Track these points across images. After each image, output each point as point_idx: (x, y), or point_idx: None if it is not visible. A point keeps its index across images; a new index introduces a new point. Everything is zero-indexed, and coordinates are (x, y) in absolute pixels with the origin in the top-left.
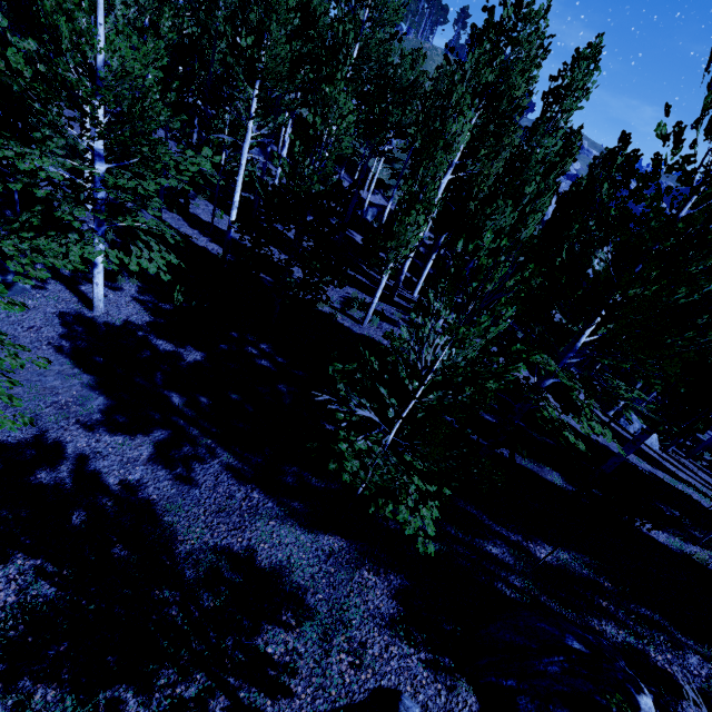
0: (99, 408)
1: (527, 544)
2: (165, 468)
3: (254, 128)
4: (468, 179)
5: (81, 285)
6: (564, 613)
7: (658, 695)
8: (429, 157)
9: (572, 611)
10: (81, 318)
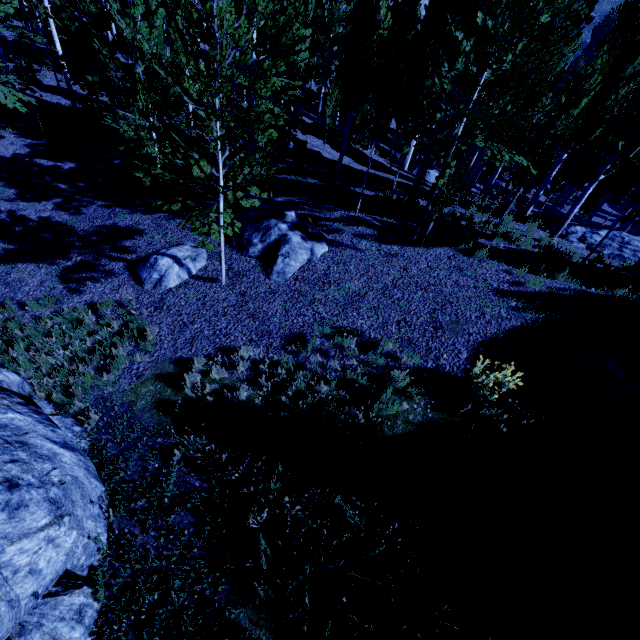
0: (13, 194)
1: (272, 198)
2: (63, 212)
3: None
4: None
5: None
6: None
7: (301, 214)
8: None
9: None
10: None
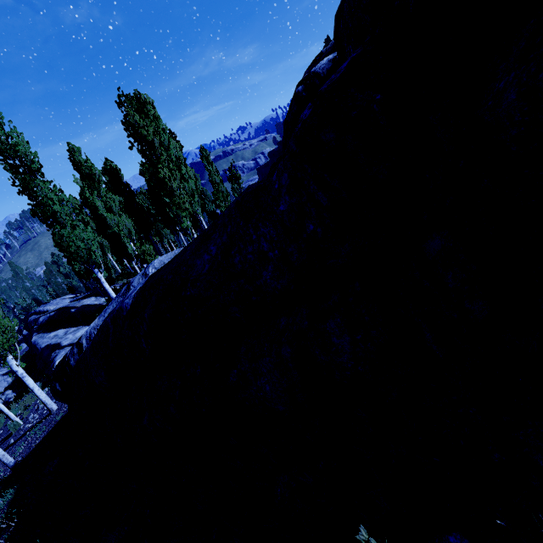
0: None
1: None
2: None
3: None
4: None
5: None
6: None
7: None
8: None
9: None
10: None
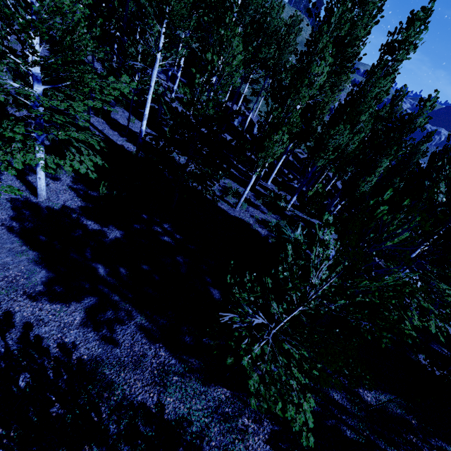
0: (42, 281)
1: (358, 389)
2: (93, 330)
3: (161, 58)
4: (314, 104)
5: (28, 175)
6: (388, 450)
7: None
8: (296, 91)
9: (393, 447)
10: (28, 203)
